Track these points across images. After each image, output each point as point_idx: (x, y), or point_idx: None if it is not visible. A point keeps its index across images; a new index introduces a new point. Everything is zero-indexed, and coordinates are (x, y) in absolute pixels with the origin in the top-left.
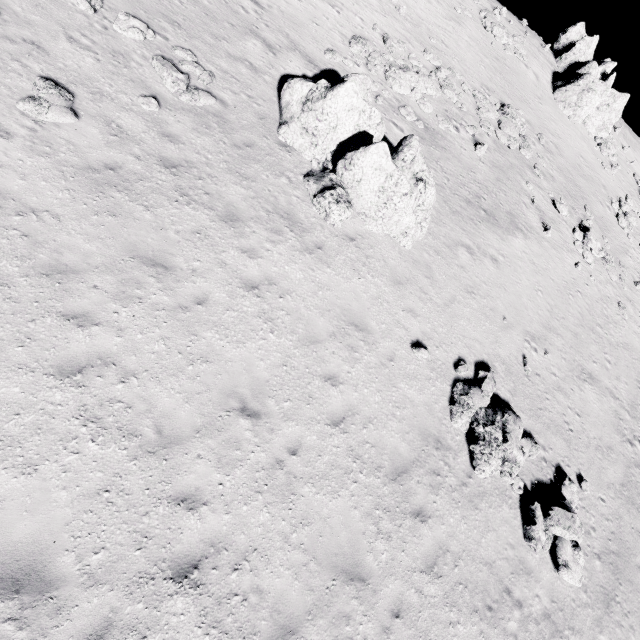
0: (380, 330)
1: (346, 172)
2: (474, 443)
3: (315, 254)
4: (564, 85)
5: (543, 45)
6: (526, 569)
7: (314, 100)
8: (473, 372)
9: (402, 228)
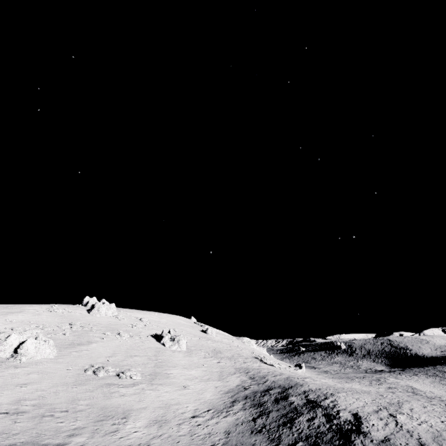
0: (53, 370)
1: (22, 350)
2: (95, 372)
3: (22, 367)
4: (91, 310)
5: (78, 306)
6: (122, 381)
7: (2, 342)
8: (90, 367)
9: (48, 353)
